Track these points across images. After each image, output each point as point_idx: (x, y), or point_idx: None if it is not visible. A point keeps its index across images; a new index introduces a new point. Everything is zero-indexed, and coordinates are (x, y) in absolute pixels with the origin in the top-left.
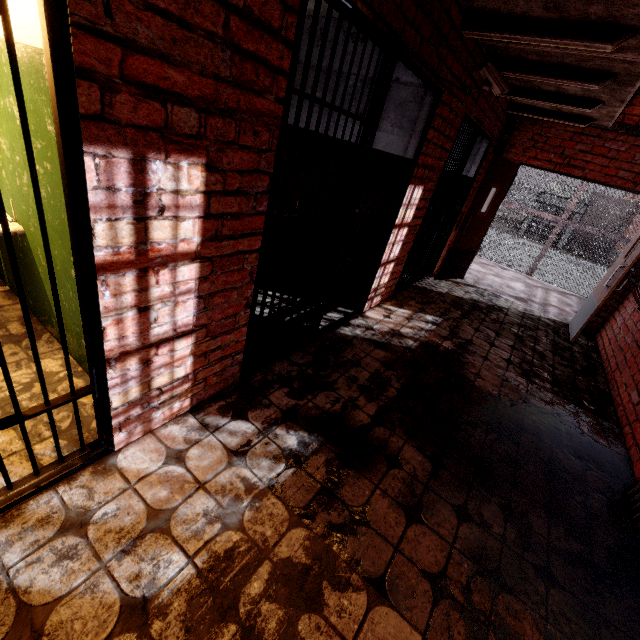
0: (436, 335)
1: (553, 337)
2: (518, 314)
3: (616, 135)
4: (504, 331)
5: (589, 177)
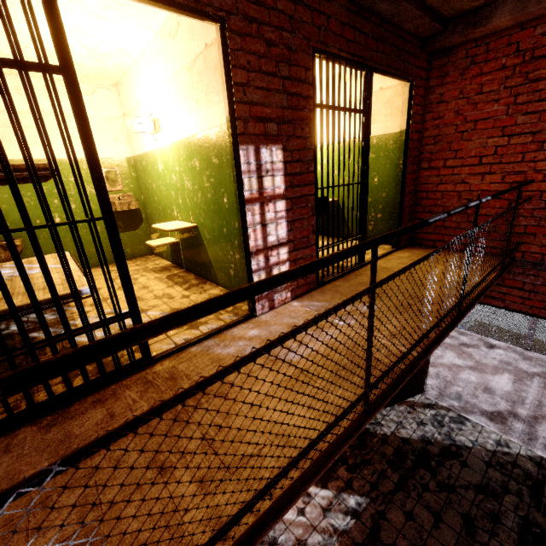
0: (349, 542)
1: (527, 509)
2: (483, 458)
3: (524, 269)
4: (449, 510)
5: (513, 308)
